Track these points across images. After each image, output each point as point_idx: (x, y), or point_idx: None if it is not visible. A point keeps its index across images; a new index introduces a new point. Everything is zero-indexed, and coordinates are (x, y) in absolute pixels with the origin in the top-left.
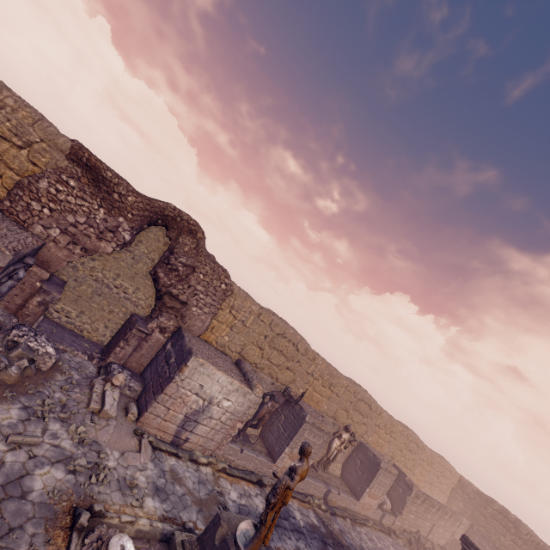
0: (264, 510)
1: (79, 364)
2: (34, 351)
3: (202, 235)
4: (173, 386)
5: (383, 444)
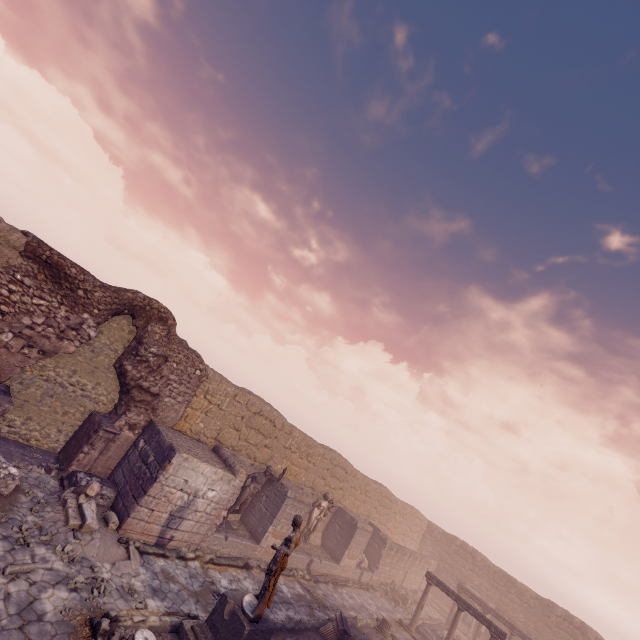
0: (267, 578)
1: (38, 480)
2: None
3: (173, 322)
4: (157, 486)
5: (359, 505)
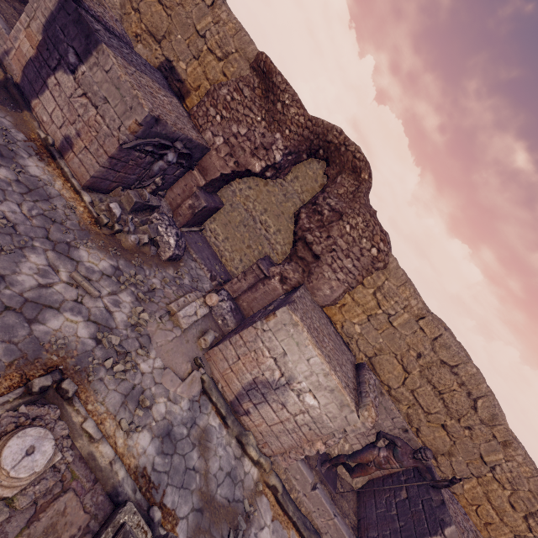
0: None
1: (198, 276)
2: (160, 237)
3: (367, 178)
4: (252, 332)
5: None
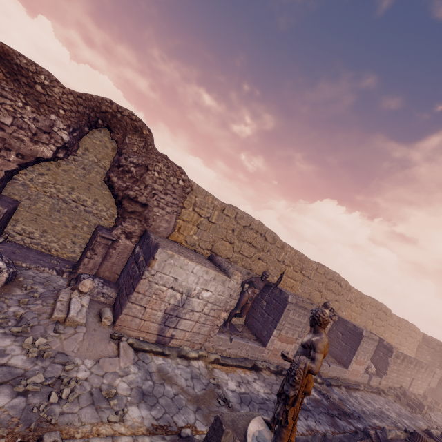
0: (280, 406)
1: (46, 279)
2: None
3: (148, 133)
4: (144, 283)
5: (356, 316)
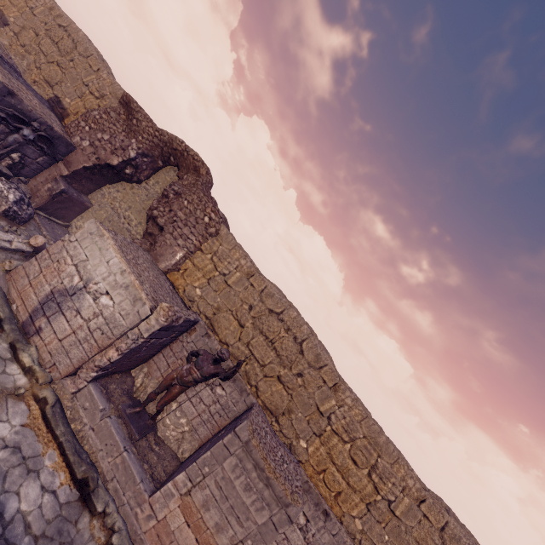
0: None
1: None
2: (0, 192)
3: (205, 174)
4: (59, 245)
5: None
